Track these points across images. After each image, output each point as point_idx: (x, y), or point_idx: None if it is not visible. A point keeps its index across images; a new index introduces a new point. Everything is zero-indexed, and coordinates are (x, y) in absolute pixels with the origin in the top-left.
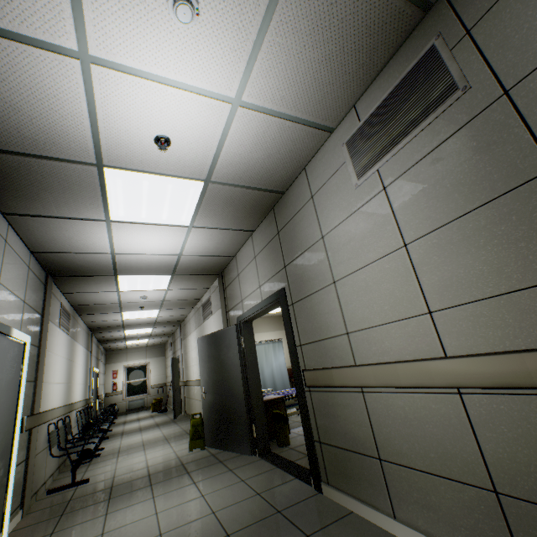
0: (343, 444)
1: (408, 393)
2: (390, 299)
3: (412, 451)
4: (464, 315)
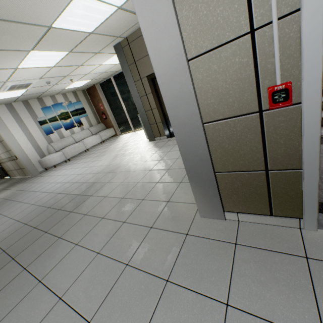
0: (9, 170)
1: (8, 162)
2: (0, 151)
3: (12, 168)
4: (5, 154)
